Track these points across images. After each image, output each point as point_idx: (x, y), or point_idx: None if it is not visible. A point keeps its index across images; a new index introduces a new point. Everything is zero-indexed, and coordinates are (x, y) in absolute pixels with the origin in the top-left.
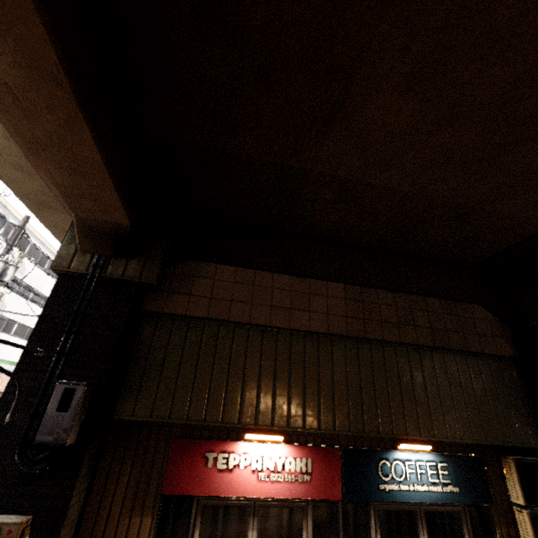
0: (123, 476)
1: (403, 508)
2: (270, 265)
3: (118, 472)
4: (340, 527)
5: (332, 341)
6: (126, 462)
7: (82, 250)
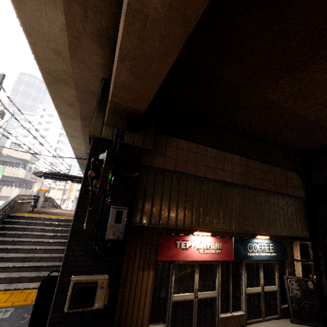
0: (137, 253)
1: (255, 262)
2: (206, 142)
3: (134, 251)
4: (231, 271)
5: (232, 187)
6: (138, 246)
7: (107, 123)
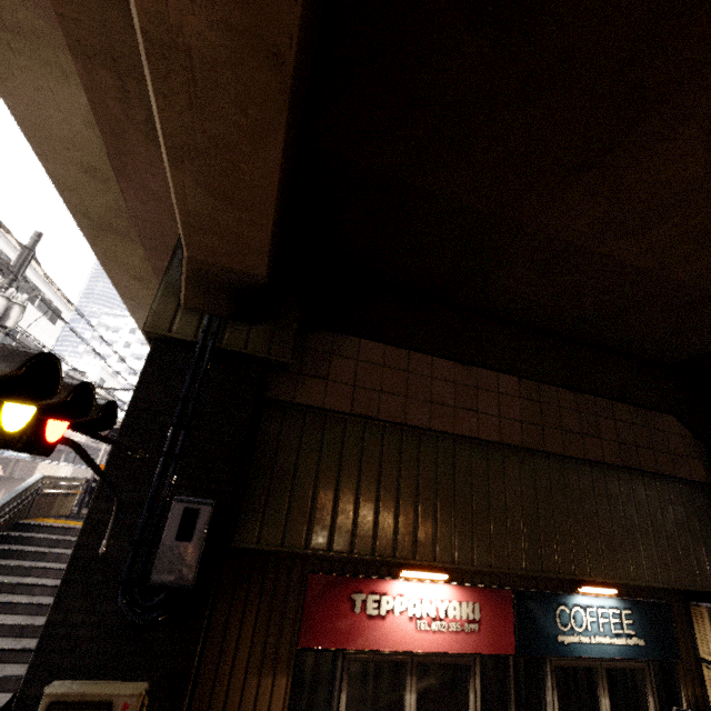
0: (248, 623)
1: (582, 664)
2: (429, 345)
3: (241, 617)
4: (512, 687)
5: (503, 453)
6: (250, 605)
7: (187, 307)
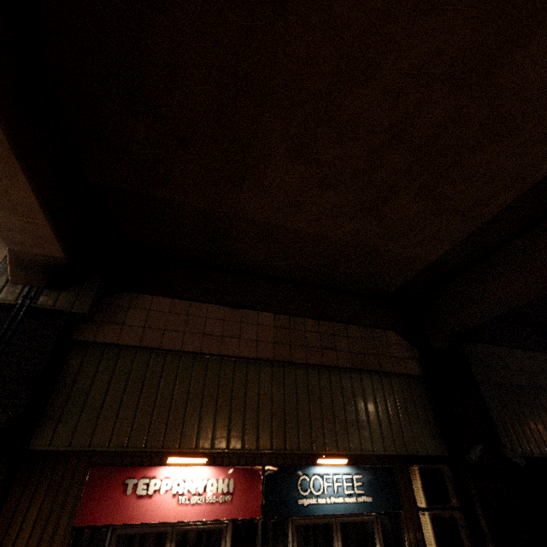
0: (33, 510)
1: (320, 521)
2: (205, 296)
3: (28, 506)
4: (259, 546)
5: (260, 366)
6: (37, 496)
7: (13, 282)
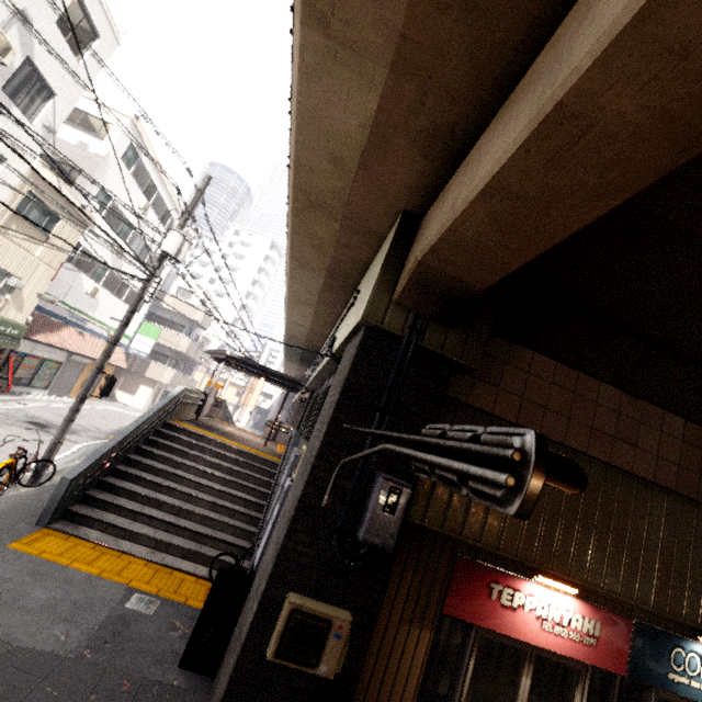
0: (405, 581)
1: None
2: (601, 371)
3: (400, 575)
4: (614, 701)
5: (652, 492)
6: (408, 568)
7: (398, 302)
